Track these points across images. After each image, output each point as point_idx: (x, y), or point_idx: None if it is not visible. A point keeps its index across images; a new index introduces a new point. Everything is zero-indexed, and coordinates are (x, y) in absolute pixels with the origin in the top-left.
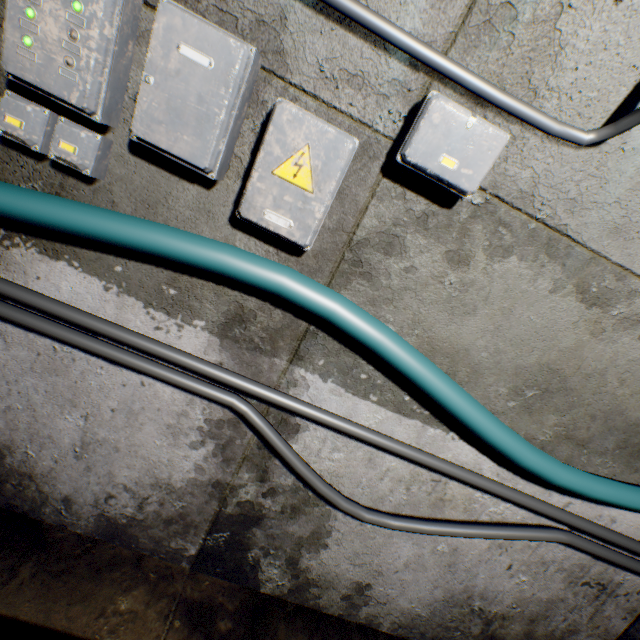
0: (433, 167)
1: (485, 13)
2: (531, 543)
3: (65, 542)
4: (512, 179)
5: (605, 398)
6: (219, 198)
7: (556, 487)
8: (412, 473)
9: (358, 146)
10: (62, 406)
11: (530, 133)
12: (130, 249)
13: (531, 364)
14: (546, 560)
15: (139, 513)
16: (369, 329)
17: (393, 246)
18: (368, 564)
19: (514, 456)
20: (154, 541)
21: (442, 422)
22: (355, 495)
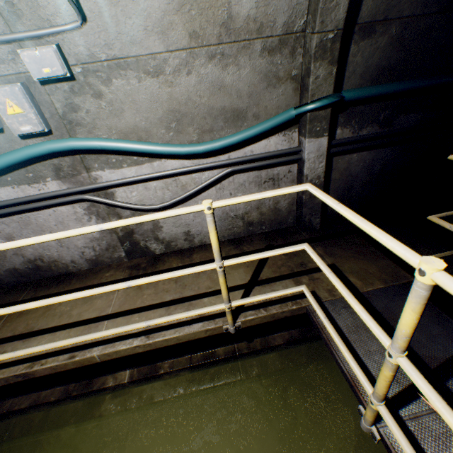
0: (45, 76)
1: (5, 10)
2: (230, 180)
3: (83, 272)
4: (80, 54)
5: (201, 107)
6: (10, 133)
7: (204, 154)
8: (164, 183)
9: (26, 82)
10: (41, 234)
11: (65, 34)
12: (2, 169)
13: (163, 115)
14: (242, 183)
15: (96, 252)
16: (89, 143)
17: (74, 108)
18: (182, 224)
19: (177, 153)
20: (110, 258)
21: (156, 158)
22: (154, 203)
